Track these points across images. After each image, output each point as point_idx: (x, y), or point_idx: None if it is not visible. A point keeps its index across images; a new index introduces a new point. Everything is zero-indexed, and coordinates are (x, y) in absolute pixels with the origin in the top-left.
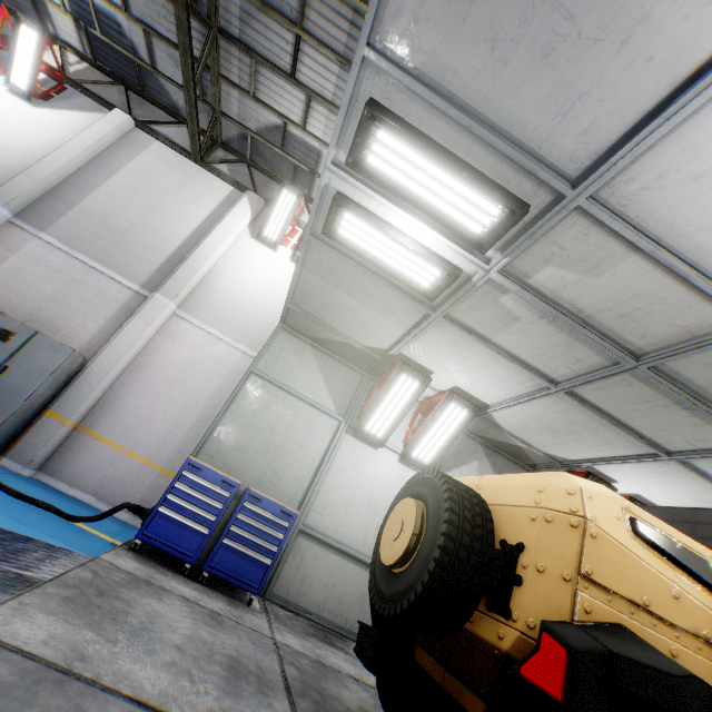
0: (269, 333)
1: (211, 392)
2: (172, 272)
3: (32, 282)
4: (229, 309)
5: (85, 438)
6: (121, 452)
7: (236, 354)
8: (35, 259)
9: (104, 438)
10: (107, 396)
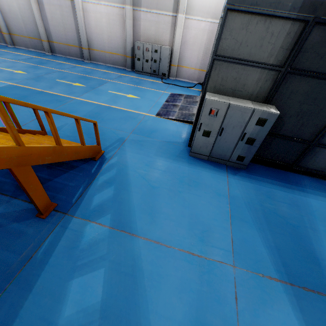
0: (217, 8)
1: (204, 42)
2: (179, 1)
3: (149, 29)
4: (201, 5)
5: (180, 68)
6: (189, 68)
7: (208, 24)
8: (145, 21)
9: (184, 66)
10: (180, 55)
